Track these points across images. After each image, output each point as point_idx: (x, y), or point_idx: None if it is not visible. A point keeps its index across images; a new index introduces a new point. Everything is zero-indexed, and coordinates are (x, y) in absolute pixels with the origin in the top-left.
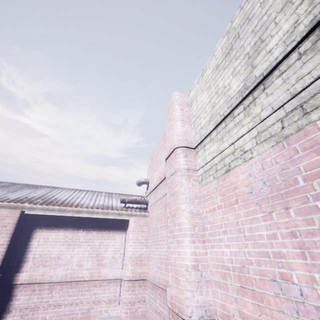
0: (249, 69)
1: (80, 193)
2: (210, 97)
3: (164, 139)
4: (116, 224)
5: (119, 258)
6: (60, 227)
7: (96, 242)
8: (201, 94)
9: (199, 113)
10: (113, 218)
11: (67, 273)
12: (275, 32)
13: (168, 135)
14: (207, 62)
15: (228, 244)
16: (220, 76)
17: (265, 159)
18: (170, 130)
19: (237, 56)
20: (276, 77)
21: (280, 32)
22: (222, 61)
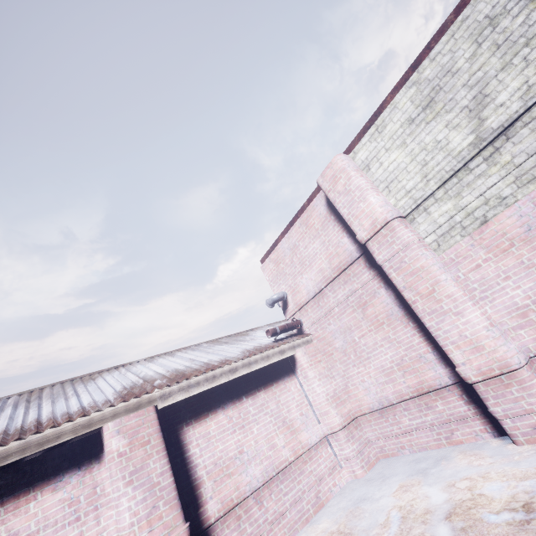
0: (475, 122)
1: (180, 356)
2: (411, 155)
3: (308, 224)
4: (279, 370)
5: (308, 411)
6: (214, 408)
7: (271, 405)
8: (389, 154)
9: (394, 176)
10: (277, 360)
11: (266, 466)
12: (502, 88)
13: (355, 211)
14: (383, 116)
15: (517, 286)
16: (423, 131)
17: (535, 197)
18: (358, 204)
19: (448, 109)
20: (520, 127)
21: (509, 89)
22: (420, 115)
